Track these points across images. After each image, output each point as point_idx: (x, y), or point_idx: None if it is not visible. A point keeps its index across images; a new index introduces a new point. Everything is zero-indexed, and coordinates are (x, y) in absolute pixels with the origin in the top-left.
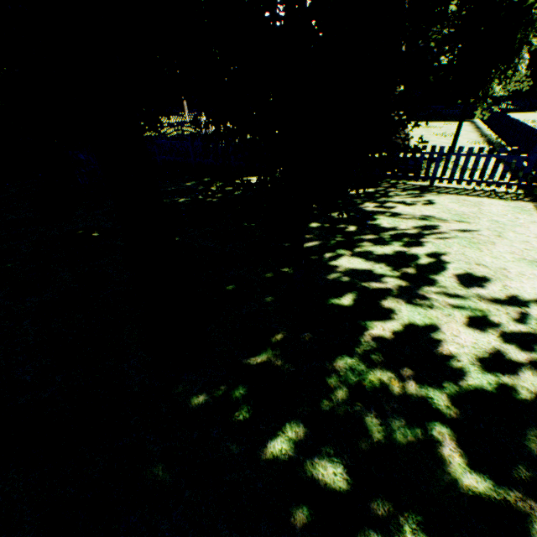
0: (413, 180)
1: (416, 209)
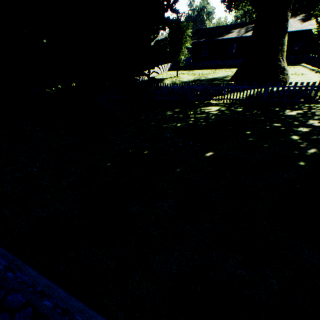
0: None
1: None
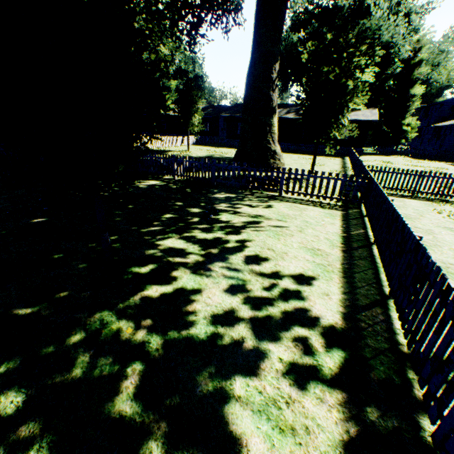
0: (268, 191)
1: (256, 210)
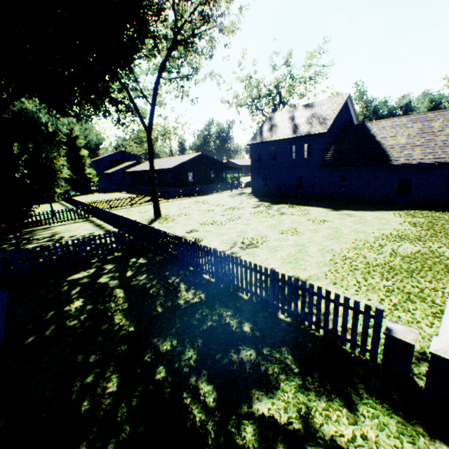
0: (42, 226)
1: (49, 232)
